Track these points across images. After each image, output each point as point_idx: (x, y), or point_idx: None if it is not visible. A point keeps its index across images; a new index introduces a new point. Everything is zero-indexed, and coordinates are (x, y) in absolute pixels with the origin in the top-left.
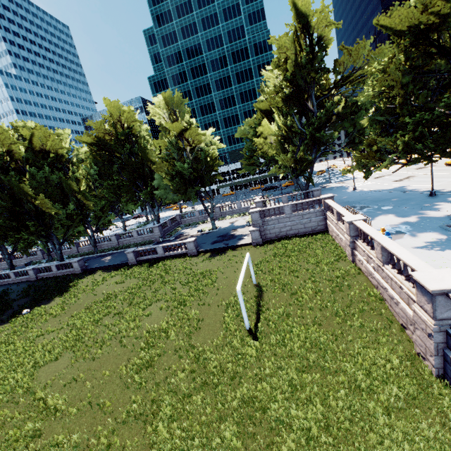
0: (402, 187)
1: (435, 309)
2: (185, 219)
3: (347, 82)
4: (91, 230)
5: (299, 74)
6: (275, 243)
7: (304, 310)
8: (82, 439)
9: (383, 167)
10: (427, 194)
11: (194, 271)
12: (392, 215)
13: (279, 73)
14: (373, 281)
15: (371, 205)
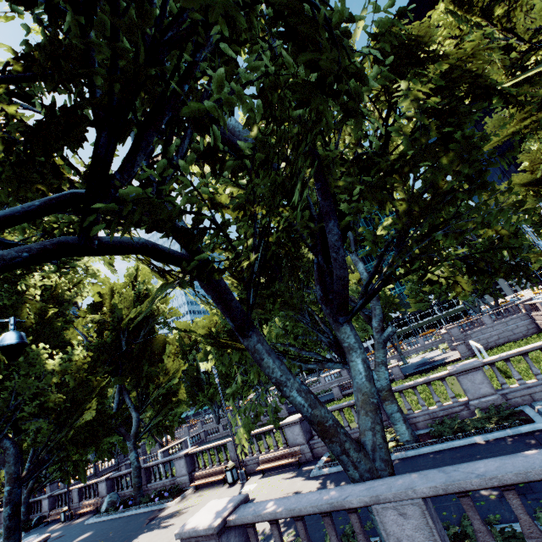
0: None
1: None
2: None
3: None
4: None
5: None
6: (488, 351)
7: None
8: None
9: None
10: None
11: None
12: None
13: None
14: None
15: None
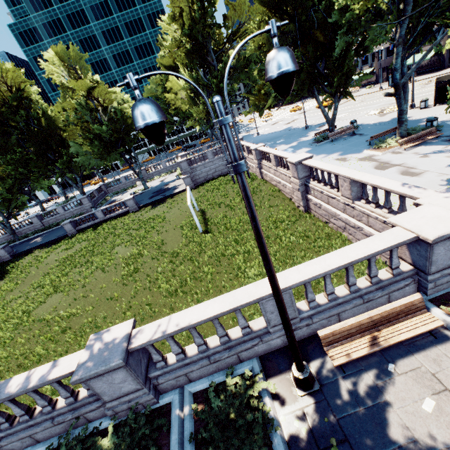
0: (289, 127)
1: (298, 173)
2: (112, 188)
3: (237, 37)
4: (2, 216)
5: (195, 28)
6: (206, 184)
7: (236, 211)
8: (107, 314)
9: (269, 105)
10: (304, 128)
11: (143, 220)
12: (283, 145)
13: (176, 26)
14: (274, 183)
15: (270, 142)
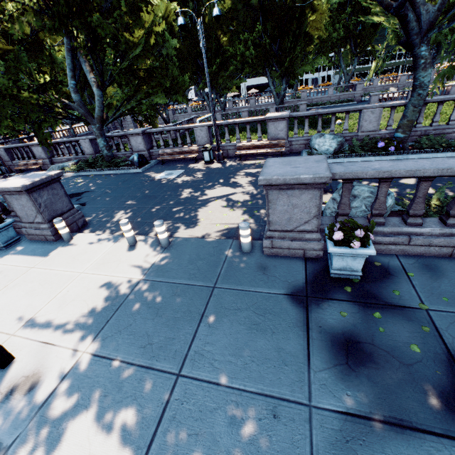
0: None
1: None
2: None
3: None
4: None
5: None
6: None
7: None
8: None
9: None
10: None
11: None
12: None
13: None
14: None
15: None
